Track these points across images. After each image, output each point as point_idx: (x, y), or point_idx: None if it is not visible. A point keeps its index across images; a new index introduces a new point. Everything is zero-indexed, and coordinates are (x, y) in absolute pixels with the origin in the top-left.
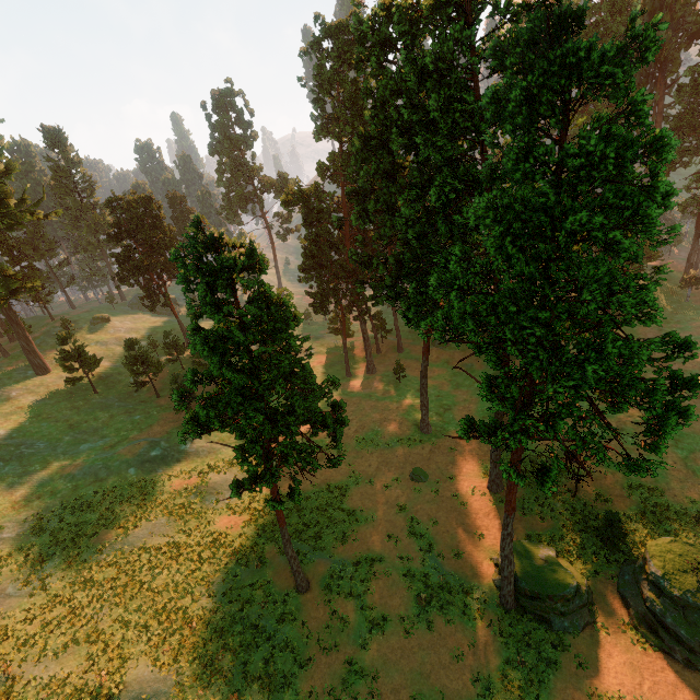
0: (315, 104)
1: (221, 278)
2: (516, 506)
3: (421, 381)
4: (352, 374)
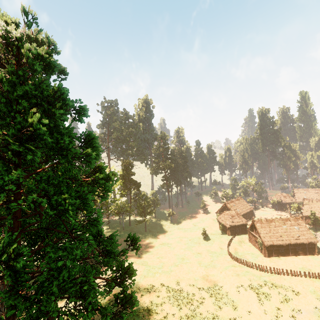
0: None
1: None
2: None
3: None
4: None
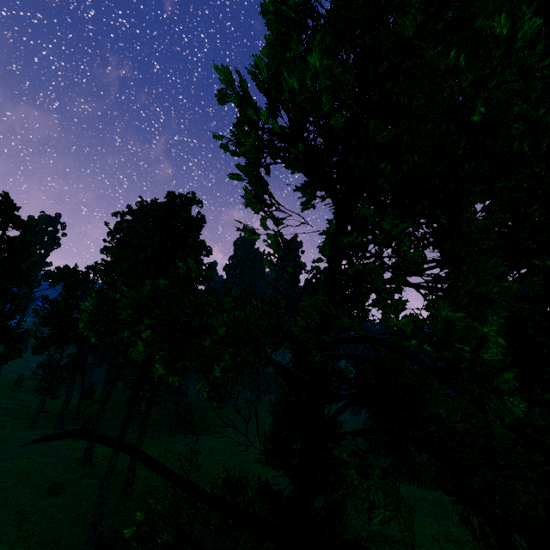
0: (109, 234)
1: (3, 220)
2: (135, 508)
3: (101, 407)
4: (37, 427)
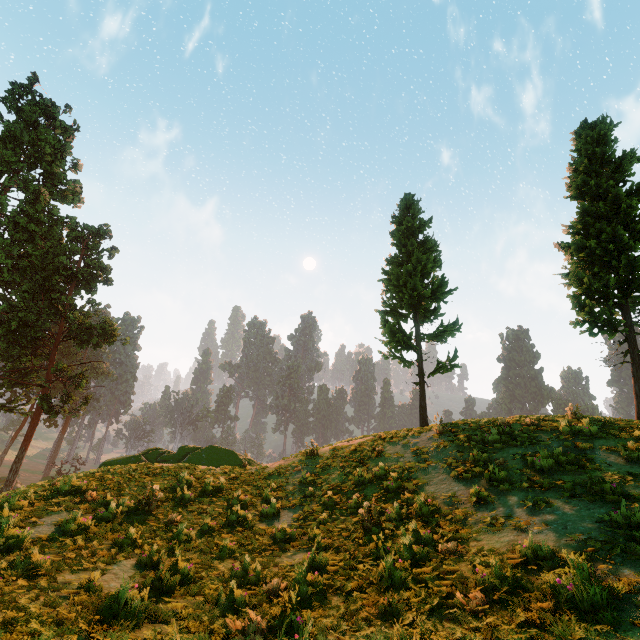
0: None
1: None
2: None
3: None
4: None
